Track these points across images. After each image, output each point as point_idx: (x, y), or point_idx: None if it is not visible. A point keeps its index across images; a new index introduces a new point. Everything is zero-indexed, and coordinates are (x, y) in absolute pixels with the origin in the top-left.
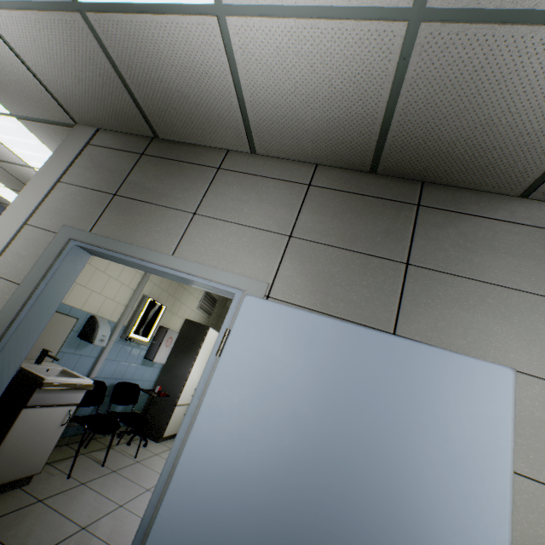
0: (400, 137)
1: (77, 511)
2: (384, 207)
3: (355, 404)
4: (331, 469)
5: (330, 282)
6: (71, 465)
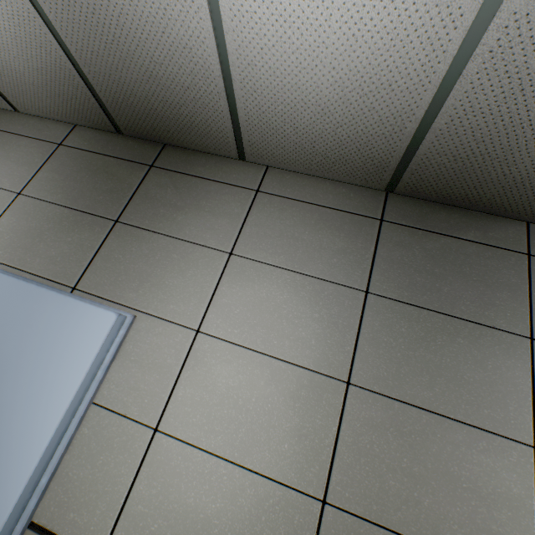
0: (106, 92)
1: None
2: (120, 167)
3: None
4: None
5: (38, 238)
6: None
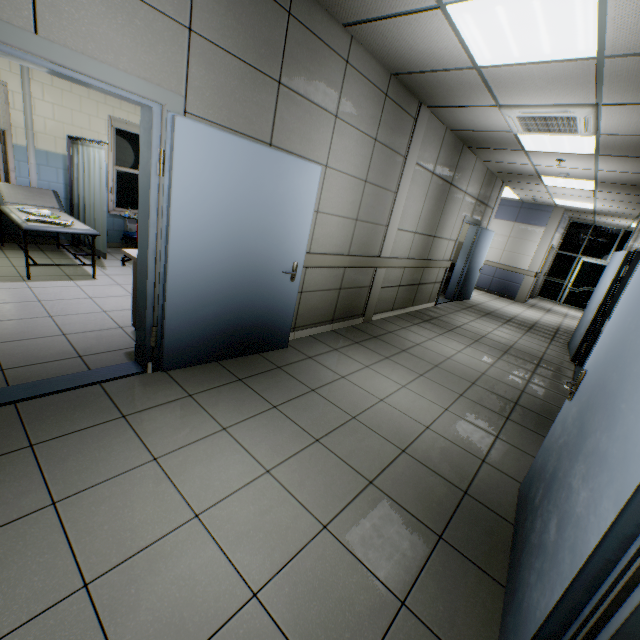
0: None
1: None
2: (267, 8)
3: (262, 197)
4: (253, 231)
5: (232, 98)
6: None
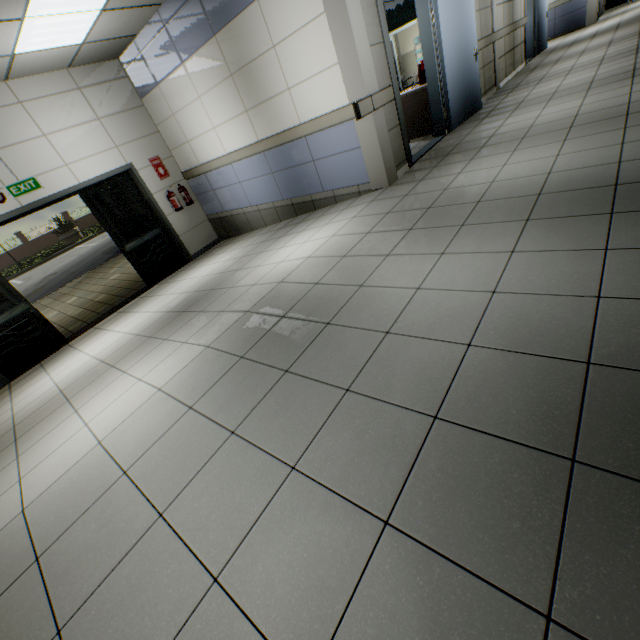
0: None
1: None
2: None
3: (459, 13)
4: (460, 36)
5: None
6: None
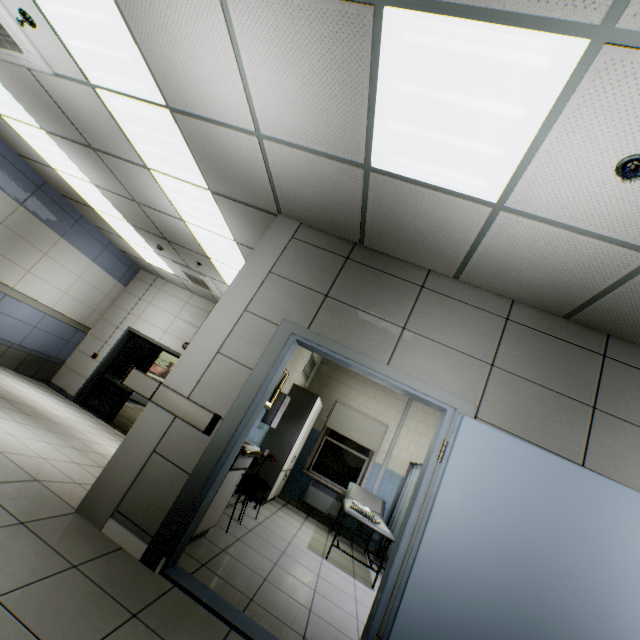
0: (605, 306)
1: (251, 563)
2: (574, 352)
3: (562, 520)
4: (545, 565)
5: (528, 412)
6: (229, 521)
